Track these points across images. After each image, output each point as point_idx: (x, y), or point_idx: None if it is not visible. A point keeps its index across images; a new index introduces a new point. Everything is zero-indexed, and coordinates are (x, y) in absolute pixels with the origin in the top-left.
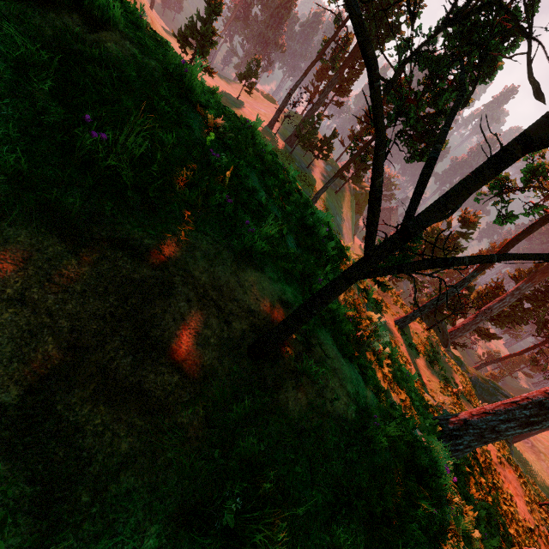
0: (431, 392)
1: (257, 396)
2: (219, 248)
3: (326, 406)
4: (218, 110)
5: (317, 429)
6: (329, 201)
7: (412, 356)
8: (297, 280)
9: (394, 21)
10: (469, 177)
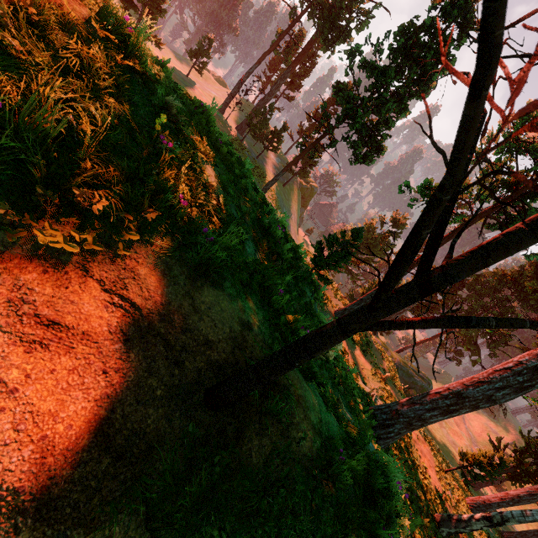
0: (365, 379)
1: (217, 463)
2: (169, 262)
3: (291, 447)
4: (169, 86)
5: (283, 479)
6: (277, 193)
7: (349, 346)
8: (256, 291)
9: (345, 26)
10: (522, 229)
